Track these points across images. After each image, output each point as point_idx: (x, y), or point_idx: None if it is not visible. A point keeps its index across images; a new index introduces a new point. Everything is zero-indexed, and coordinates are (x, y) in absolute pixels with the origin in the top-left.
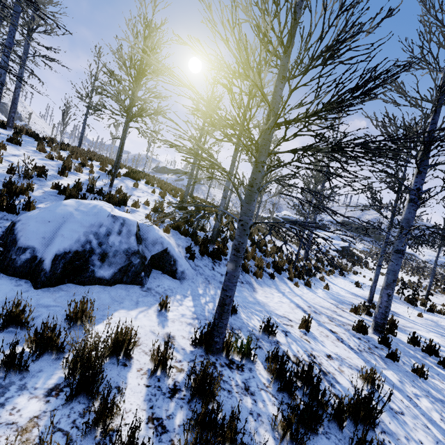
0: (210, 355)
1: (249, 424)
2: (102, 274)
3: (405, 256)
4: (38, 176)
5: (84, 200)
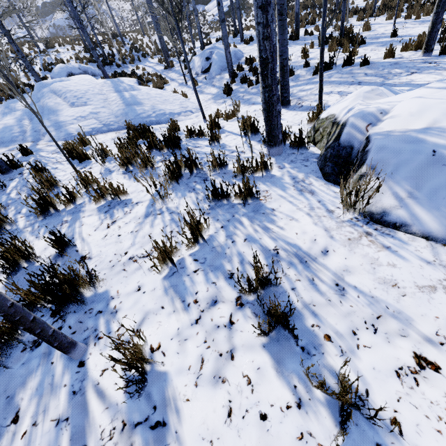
0: None
1: None
2: None
3: None
4: None
5: (57, 66)
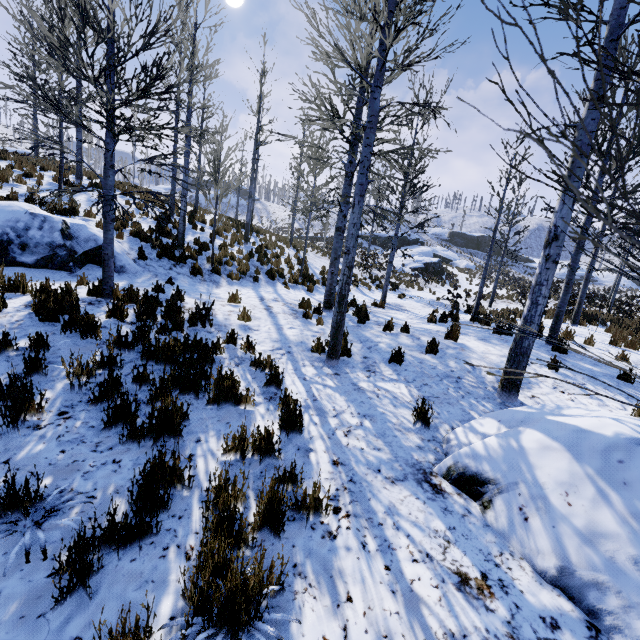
0: (103, 299)
1: (99, 313)
2: (24, 260)
3: (529, 272)
4: None
5: (1, 201)
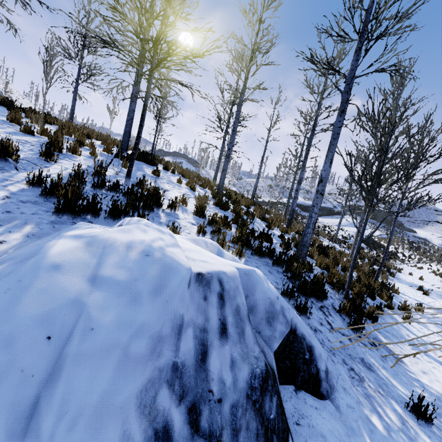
0: None
1: None
2: None
3: (419, 242)
4: (0, 161)
5: (109, 232)
